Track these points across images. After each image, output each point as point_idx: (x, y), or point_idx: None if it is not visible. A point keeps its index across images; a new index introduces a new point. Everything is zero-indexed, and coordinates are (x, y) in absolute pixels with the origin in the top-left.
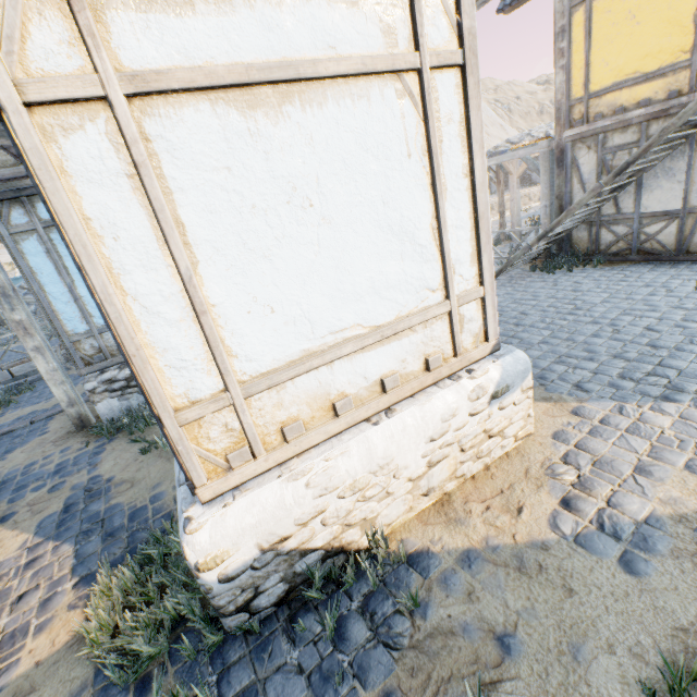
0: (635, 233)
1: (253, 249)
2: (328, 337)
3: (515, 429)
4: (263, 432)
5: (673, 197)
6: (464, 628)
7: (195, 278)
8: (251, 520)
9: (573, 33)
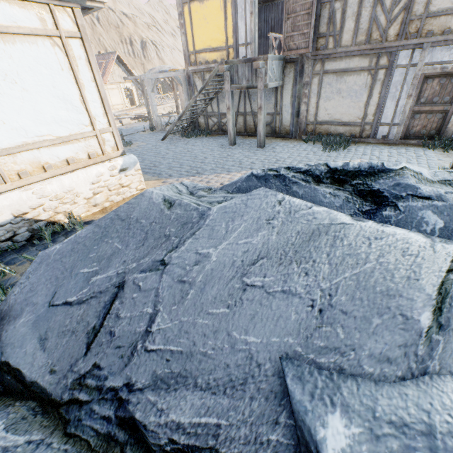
0: (219, 122)
1: None
2: (35, 138)
3: (136, 186)
4: (8, 174)
5: None
6: None
7: None
8: (7, 203)
9: (185, 17)
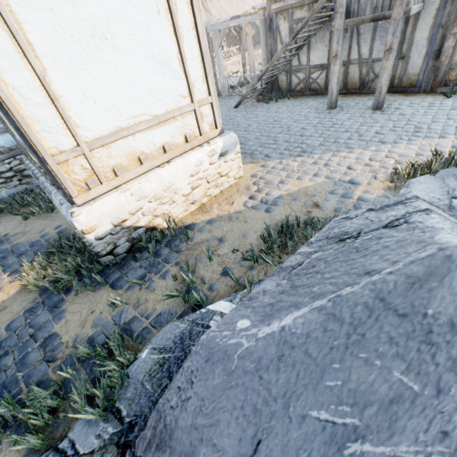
0: (307, 78)
1: (77, 64)
2: (130, 120)
3: (234, 174)
4: (103, 171)
5: (324, 56)
6: (207, 240)
7: (47, 78)
8: (105, 210)
9: None
